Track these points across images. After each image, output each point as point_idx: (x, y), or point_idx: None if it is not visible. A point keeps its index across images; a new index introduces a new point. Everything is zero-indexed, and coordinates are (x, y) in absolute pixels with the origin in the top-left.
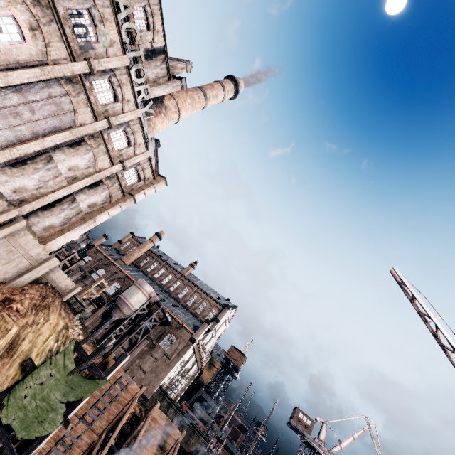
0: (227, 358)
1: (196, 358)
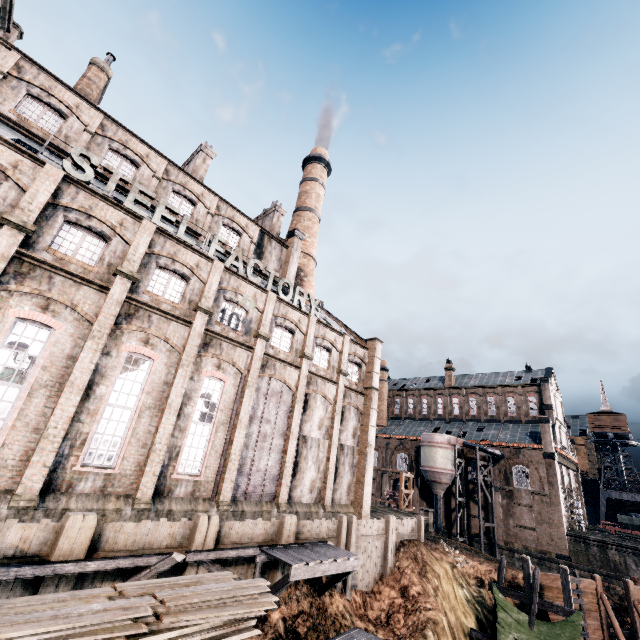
0: (598, 433)
1: (566, 466)
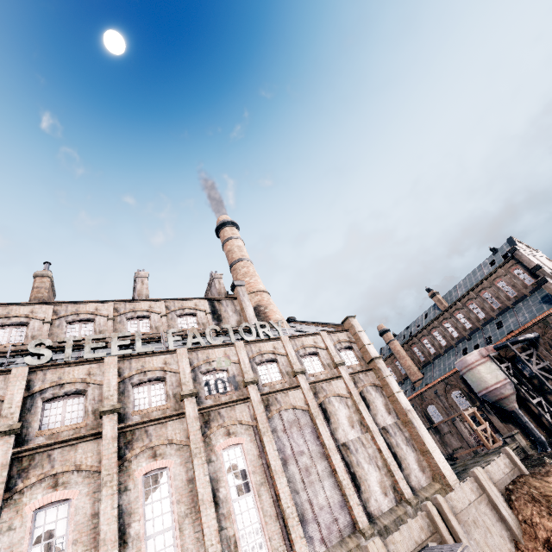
0: None
1: None
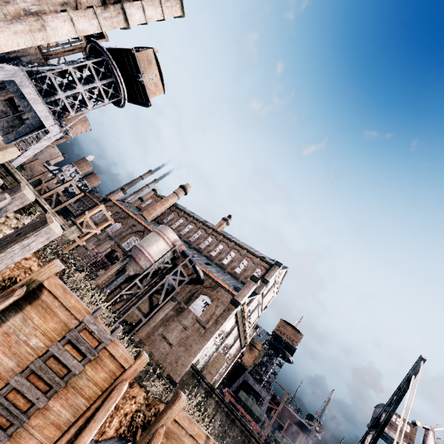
0: (277, 335)
1: (239, 331)
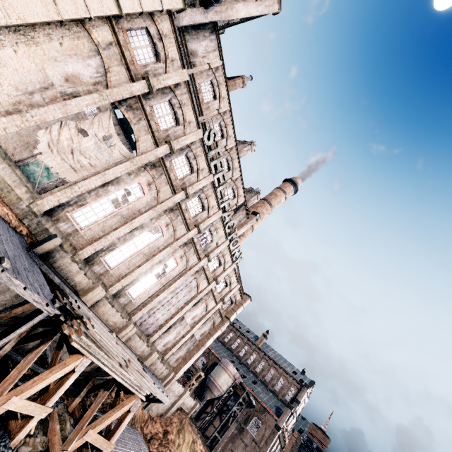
0: (310, 438)
1: (280, 440)
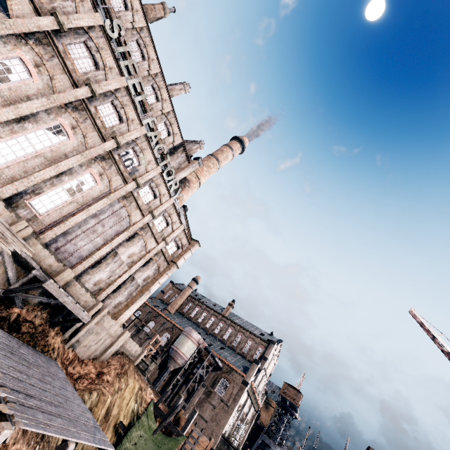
0: (283, 397)
1: (251, 401)
